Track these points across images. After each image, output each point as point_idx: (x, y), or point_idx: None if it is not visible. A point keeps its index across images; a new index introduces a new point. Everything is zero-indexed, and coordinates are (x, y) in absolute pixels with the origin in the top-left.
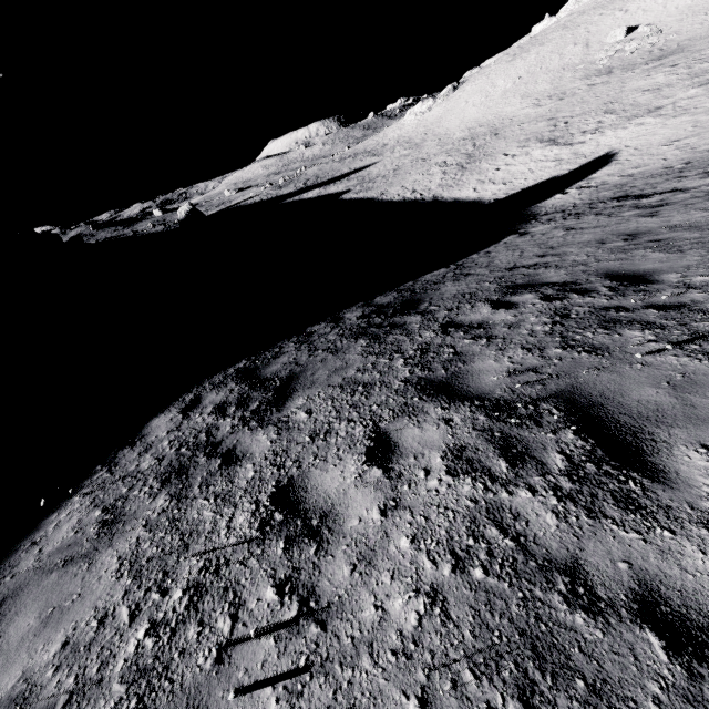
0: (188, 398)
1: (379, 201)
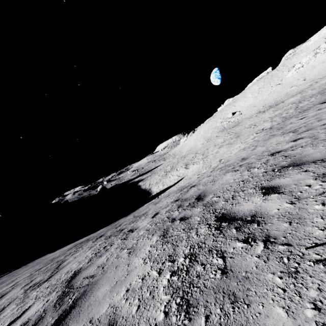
0: None
1: (140, 188)
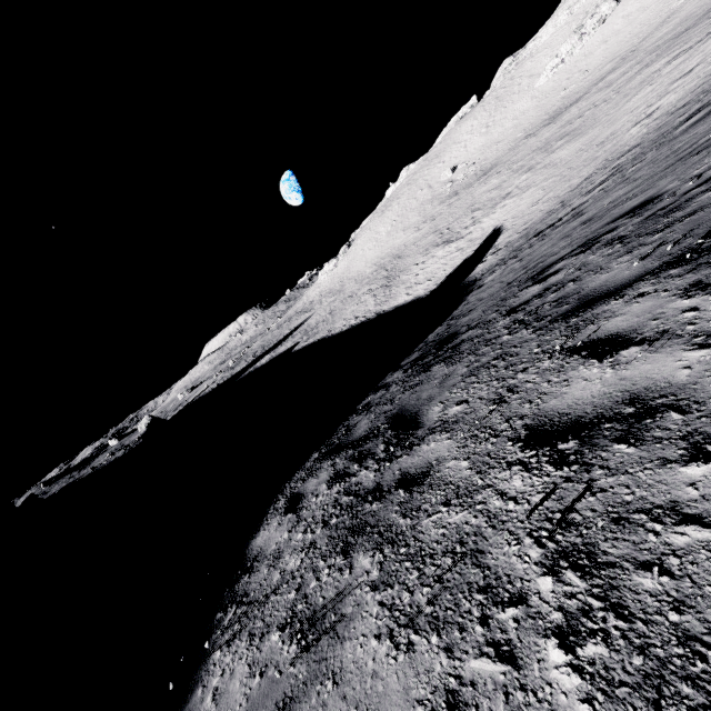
0: (281, 503)
1: (330, 336)
